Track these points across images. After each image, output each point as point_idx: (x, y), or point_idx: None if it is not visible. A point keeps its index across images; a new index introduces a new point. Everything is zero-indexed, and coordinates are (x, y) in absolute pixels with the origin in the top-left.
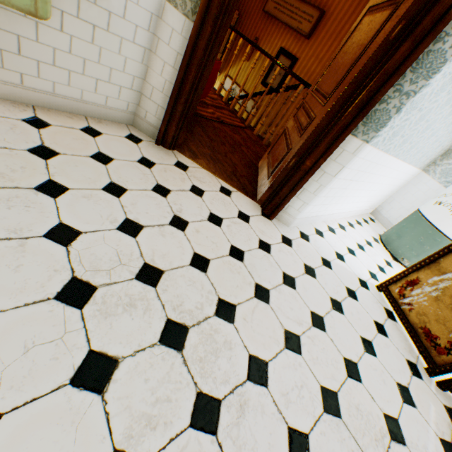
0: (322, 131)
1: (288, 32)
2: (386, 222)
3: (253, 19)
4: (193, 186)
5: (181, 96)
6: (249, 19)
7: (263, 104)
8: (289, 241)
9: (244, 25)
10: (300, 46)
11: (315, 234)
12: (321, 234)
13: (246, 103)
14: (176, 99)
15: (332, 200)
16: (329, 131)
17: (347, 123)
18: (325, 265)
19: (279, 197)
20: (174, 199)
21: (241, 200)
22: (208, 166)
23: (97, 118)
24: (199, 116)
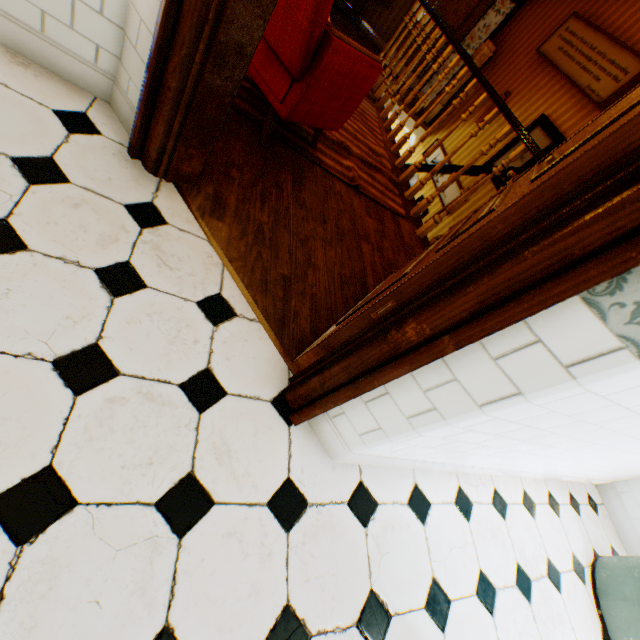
0: (487, 249)
1: (567, 91)
2: (627, 525)
3: (514, 62)
4: (123, 263)
5: (175, 48)
6: (509, 61)
7: (472, 198)
8: (297, 505)
9: (497, 69)
10: (580, 119)
11: (404, 503)
12: (425, 508)
13: (426, 177)
14: (169, 56)
15: (480, 448)
16: (505, 258)
17: (585, 250)
18: (365, 630)
19: (322, 380)
20: (6, 271)
21: (246, 344)
22: (231, 242)
23: (25, 56)
24: (312, 160)
